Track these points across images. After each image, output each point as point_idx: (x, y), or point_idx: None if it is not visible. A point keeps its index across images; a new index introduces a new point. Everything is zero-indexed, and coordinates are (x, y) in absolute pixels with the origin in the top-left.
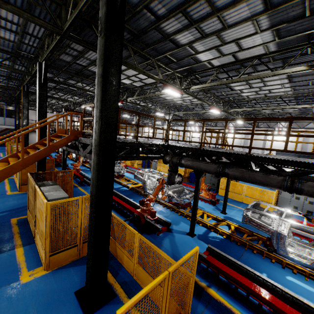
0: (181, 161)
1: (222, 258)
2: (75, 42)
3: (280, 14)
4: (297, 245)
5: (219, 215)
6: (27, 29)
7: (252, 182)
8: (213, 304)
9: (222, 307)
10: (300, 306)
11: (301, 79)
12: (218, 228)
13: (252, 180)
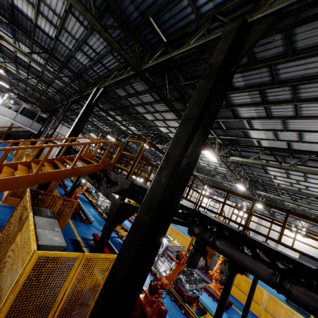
0: (216, 242)
1: None
2: (145, 82)
3: None
4: None
5: None
6: (103, 59)
7: None
8: None
9: None
10: None
11: None
12: None
13: None
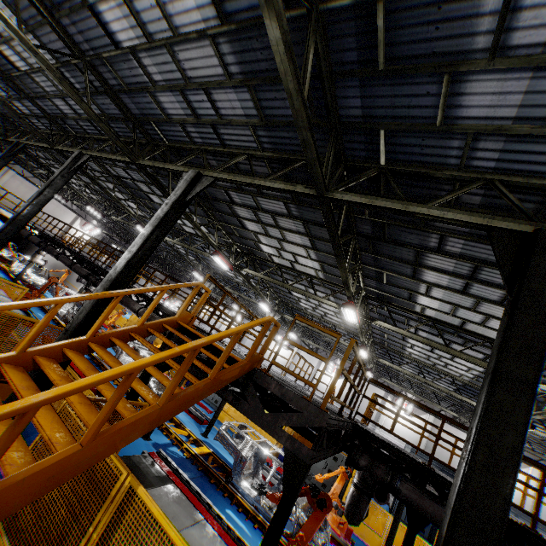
0: (396, 483)
1: None
2: (323, 210)
3: None
4: None
5: None
6: (224, 126)
7: None
8: None
9: None
10: None
11: None
12: None
13: None
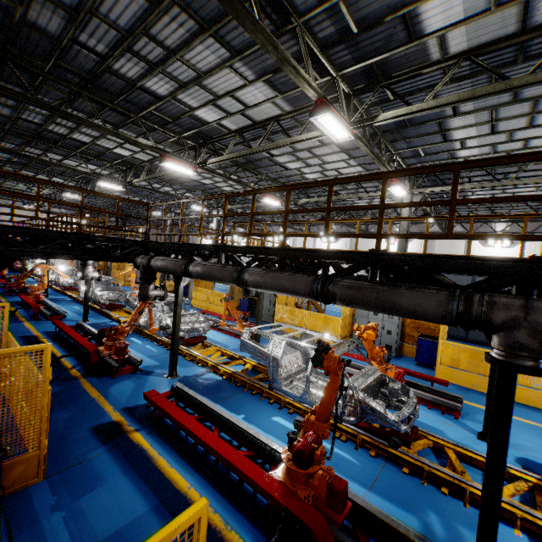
0: (151, 262)
1: (185, 397)
2: None
3: (256, 62)
4: (320, 381)
5: (245, 354)
6: None
7: (212, 279)
8: (123, 448)
9: (135, 450)
10: (246, 440)
11: (362, 154)
12: (219, 367)
13: (211, 276)
